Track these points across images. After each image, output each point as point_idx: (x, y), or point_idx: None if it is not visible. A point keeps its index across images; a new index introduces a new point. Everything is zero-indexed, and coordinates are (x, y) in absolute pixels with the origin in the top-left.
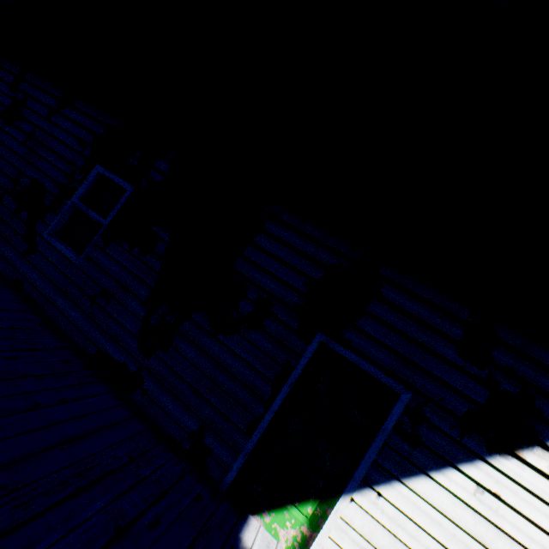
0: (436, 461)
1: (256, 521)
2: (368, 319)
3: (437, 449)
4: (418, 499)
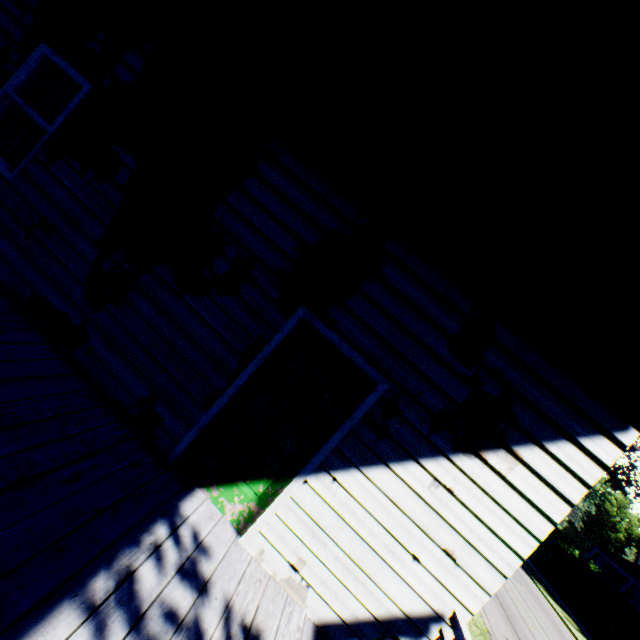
0: (399, 453)
1: (204, 494)
2: (360, 299)
3: (404, 442)
4: (372, 487)
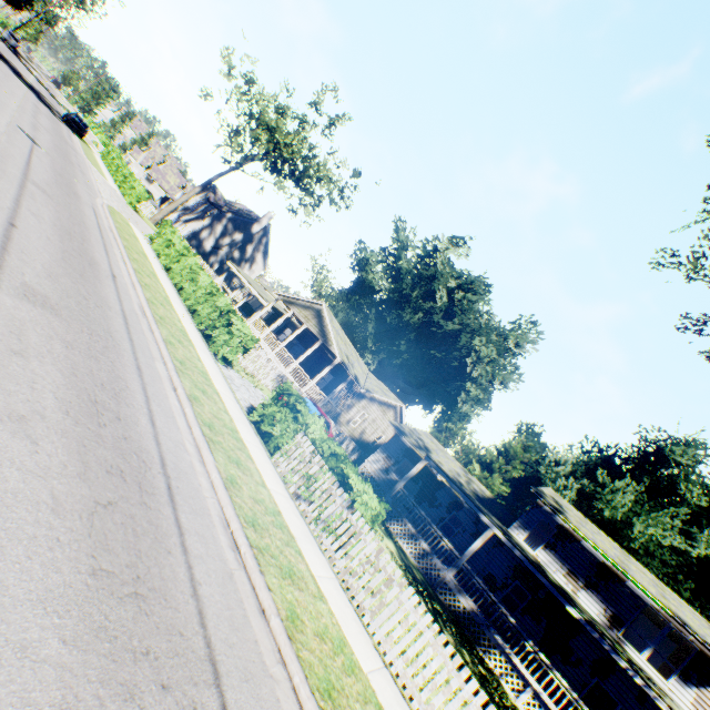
0: None
1: None
2: (611, 679)
3: None
4: None
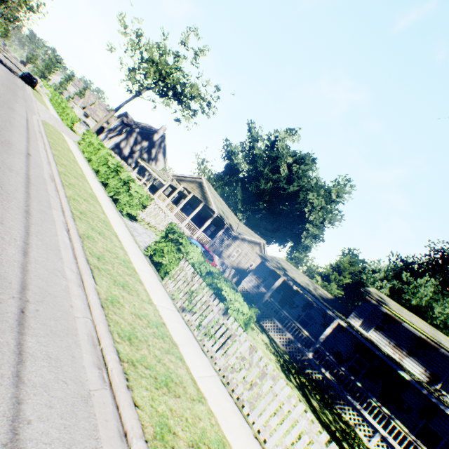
0: None
1: None
2: (435, 420)
3: None
4: None
